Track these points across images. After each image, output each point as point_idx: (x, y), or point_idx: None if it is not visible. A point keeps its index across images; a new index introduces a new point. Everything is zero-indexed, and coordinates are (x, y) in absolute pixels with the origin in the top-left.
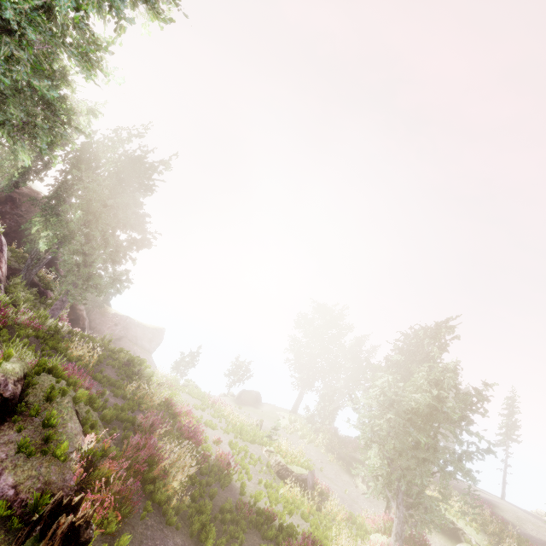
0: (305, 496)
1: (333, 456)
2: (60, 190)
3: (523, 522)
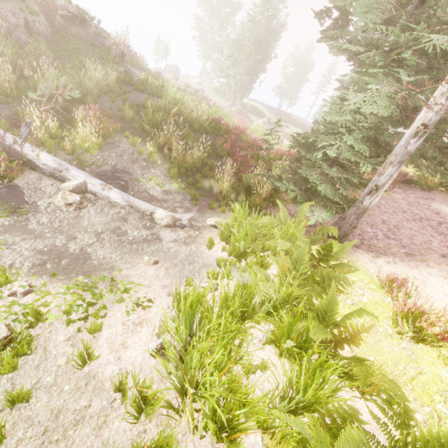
0: None
1: (218, 95)
2: None
3: (299, 119)
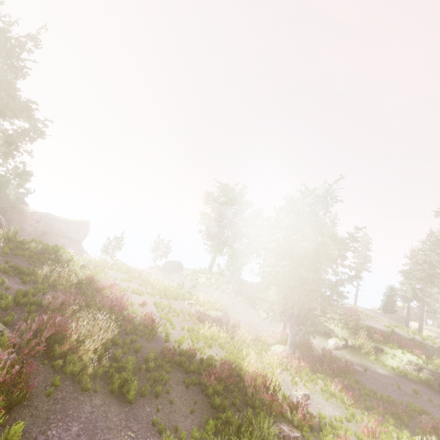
0: (221, 331)
1: (241, 298)
2: None
3: (368, 317)
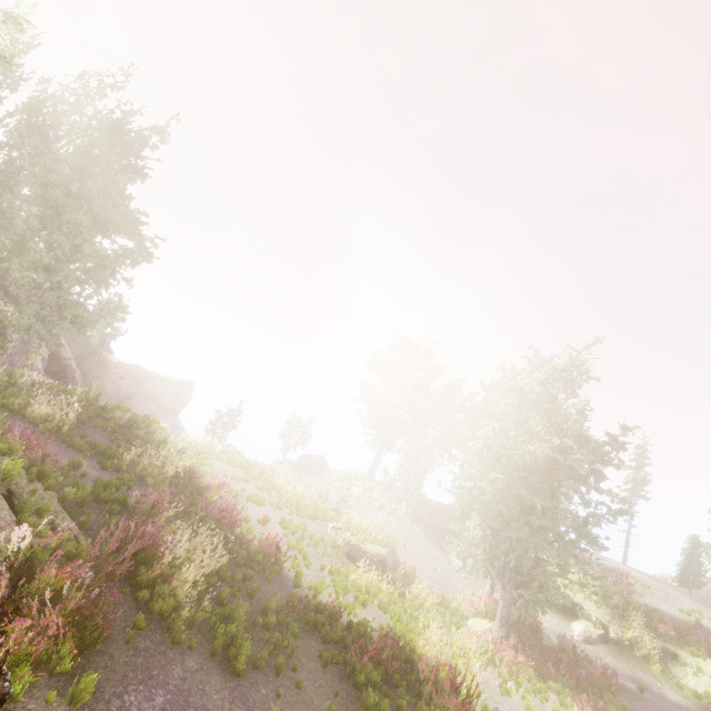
0: (384, 581)
1: (420, 529)
2: (1, 176)
3: (650, 590)
